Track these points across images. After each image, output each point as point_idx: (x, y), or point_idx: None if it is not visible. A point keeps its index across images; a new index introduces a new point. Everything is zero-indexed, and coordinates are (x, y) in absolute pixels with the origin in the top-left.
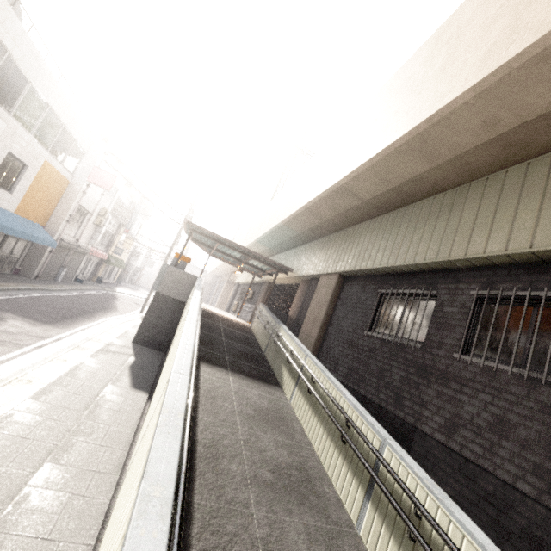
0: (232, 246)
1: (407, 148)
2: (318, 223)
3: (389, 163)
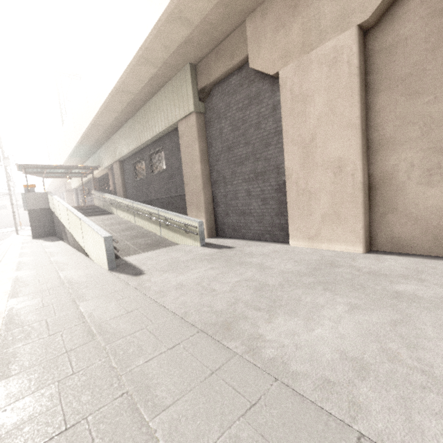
0: (56, 167)
1: (105, 111)
2: (97, 138)
3: (103, 115)
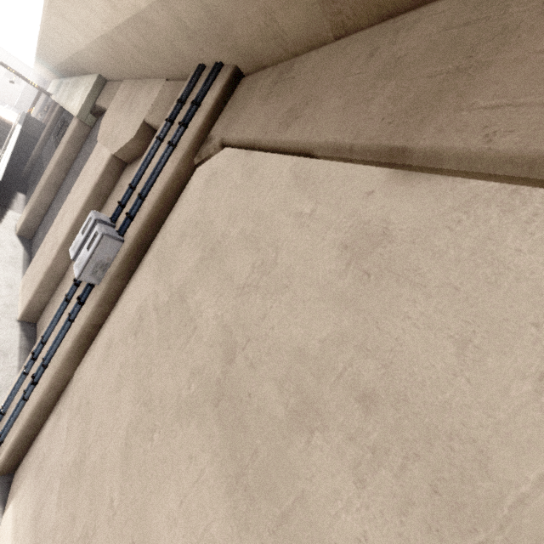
0: None
1: (43, 49)
2: (55, 66)
3: (44, 51)
